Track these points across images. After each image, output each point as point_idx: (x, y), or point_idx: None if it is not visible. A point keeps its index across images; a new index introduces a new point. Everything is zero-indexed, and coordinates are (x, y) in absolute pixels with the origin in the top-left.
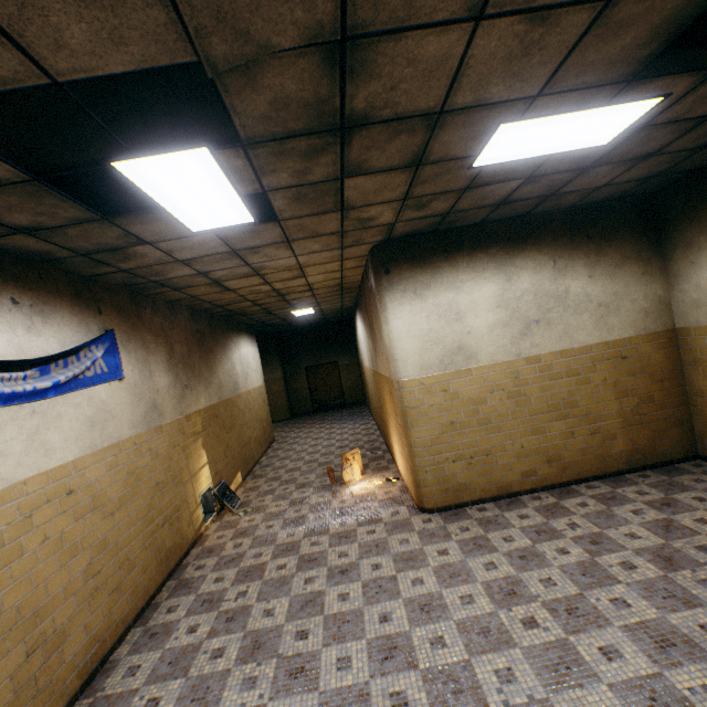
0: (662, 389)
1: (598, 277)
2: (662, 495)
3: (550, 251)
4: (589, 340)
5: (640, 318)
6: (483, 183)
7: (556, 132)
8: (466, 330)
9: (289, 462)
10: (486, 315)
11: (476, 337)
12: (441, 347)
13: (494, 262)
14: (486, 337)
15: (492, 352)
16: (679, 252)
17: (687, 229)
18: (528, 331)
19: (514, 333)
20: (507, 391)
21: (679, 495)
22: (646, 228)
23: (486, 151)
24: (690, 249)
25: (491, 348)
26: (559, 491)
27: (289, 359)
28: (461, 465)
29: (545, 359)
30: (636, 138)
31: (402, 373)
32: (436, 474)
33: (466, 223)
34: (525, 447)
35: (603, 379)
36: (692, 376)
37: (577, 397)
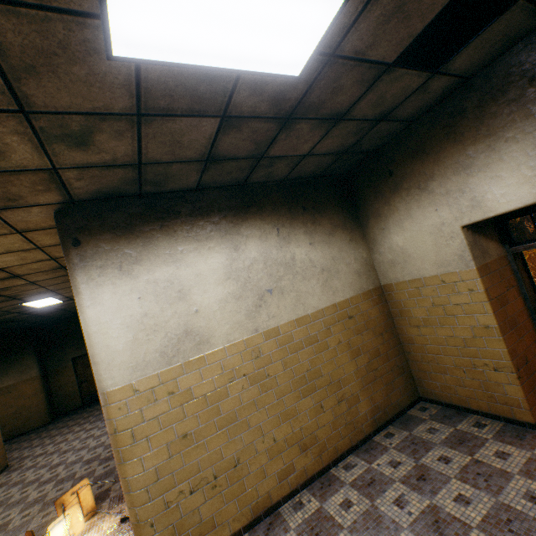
0: (384, 341)
1: (317, 244)
2: (413, 462)
3: (273, 220)
4: (320, 304)
5: (356, 279)
6: (162, 111)
7: (227, 6)
8: (194, 309)
9: (0, 512)
10: (216, 289)
11: (207, 316)
12: (162, 335)
13: (218, 230)
14: (219, 314)
15: (227, 332)
16: (372, 221)
17: (374, 201)
18: (263, 302)
19: (249, 305)
20: (250, 375)
21: (427, 457)
22: (345, 202)
23: (118, 12)
24: (380, 217)
25: (225, 327)
26: (320, 483)
27: (52, 353)
28: (202, 494)
29: (284, 330)
30: (328, 79)
31: (106, 382)
32: (168, 522)
33: (180, 187)
34: (278, 440)
35: (338, 341)
36: (401, 325)
37: (319, 365)
